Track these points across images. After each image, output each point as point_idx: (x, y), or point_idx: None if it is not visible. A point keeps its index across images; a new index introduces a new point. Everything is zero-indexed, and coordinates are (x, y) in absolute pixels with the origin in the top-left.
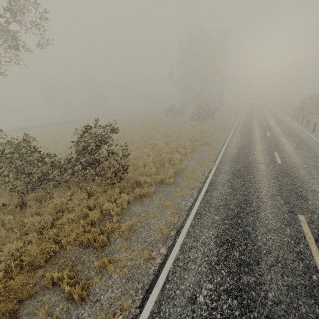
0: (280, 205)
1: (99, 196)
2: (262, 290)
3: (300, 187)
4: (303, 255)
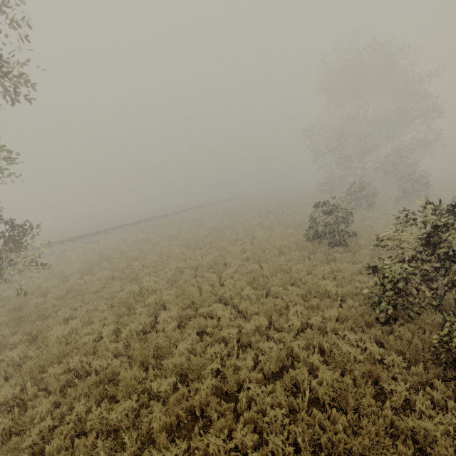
0: None
1: None
2: None
3: None
4: None
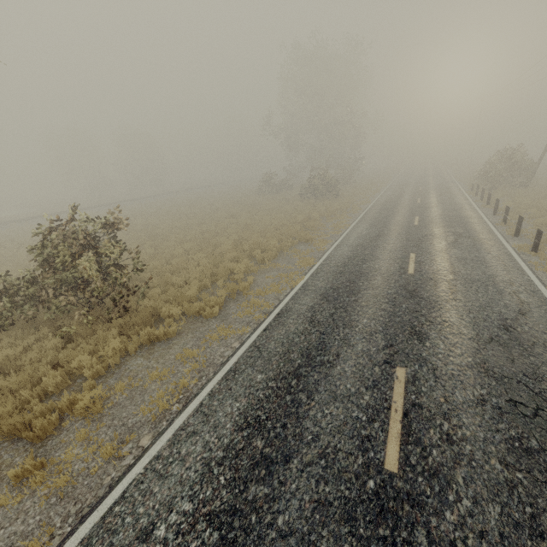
0: (375, 351)
1: (82, 342)
2: (271, 511)
3: (424, 316)
4: (371, 443)
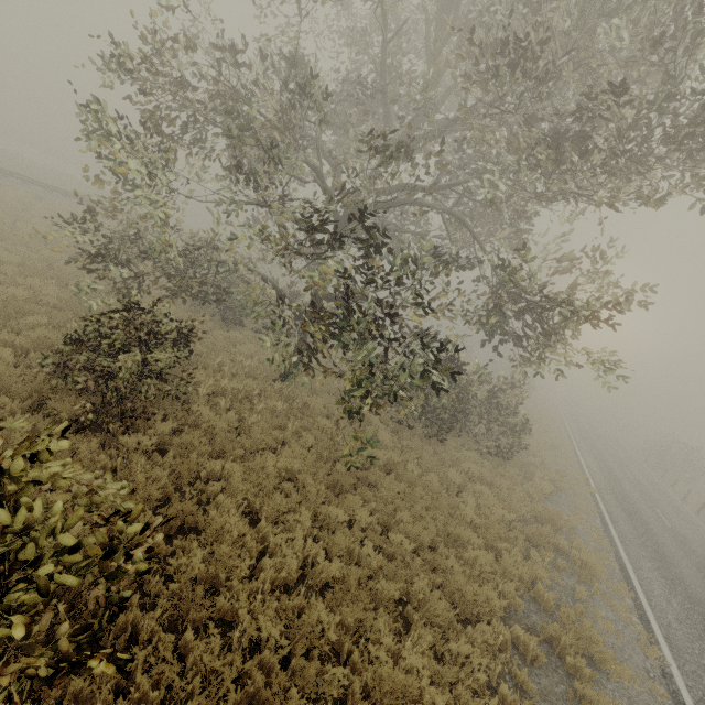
0: (695, 570)
1: (495, 467)
2: None
3: (704, 563)
4: None
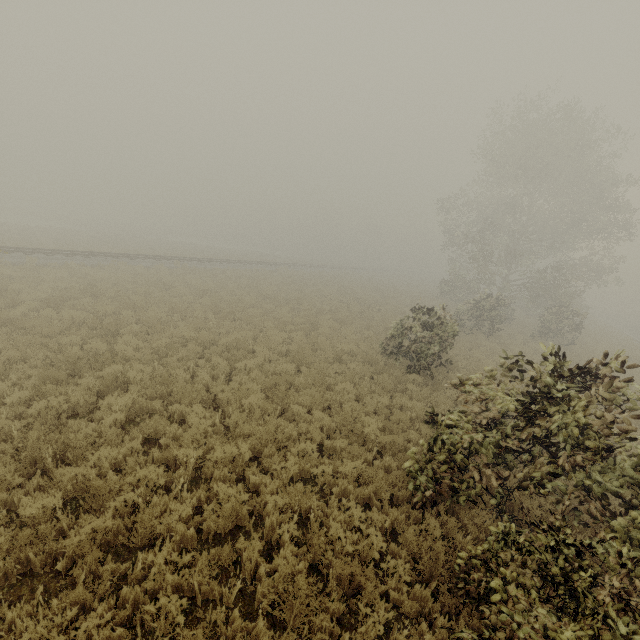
0: None
1: None
2: None
3: None
4: None
